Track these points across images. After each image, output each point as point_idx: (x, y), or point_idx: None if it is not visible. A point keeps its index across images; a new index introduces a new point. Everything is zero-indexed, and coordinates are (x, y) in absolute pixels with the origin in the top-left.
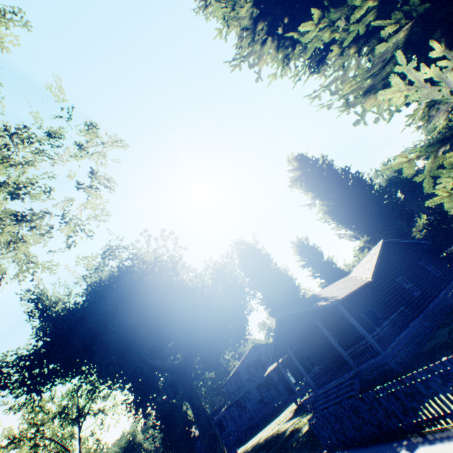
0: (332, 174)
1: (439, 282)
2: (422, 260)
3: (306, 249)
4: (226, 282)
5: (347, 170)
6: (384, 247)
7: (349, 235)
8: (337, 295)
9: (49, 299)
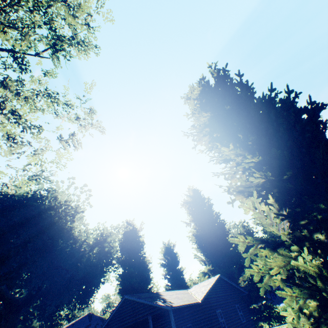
0: (209, 212)
1: (242, 327)
2: (238, 304)
3: (170, 253)
4: (103, 247)
5: (218, 215)
6: (218, 280)
7: (201, 258)
8: (173, 302)
9: None
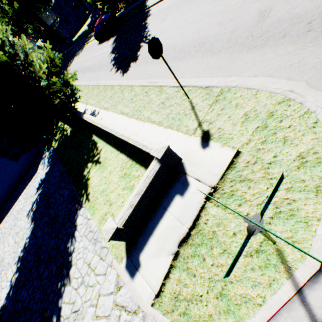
0: None
1: None
2: None
3: None
4: None
5: None
6: None
7: None
8: None
9: None
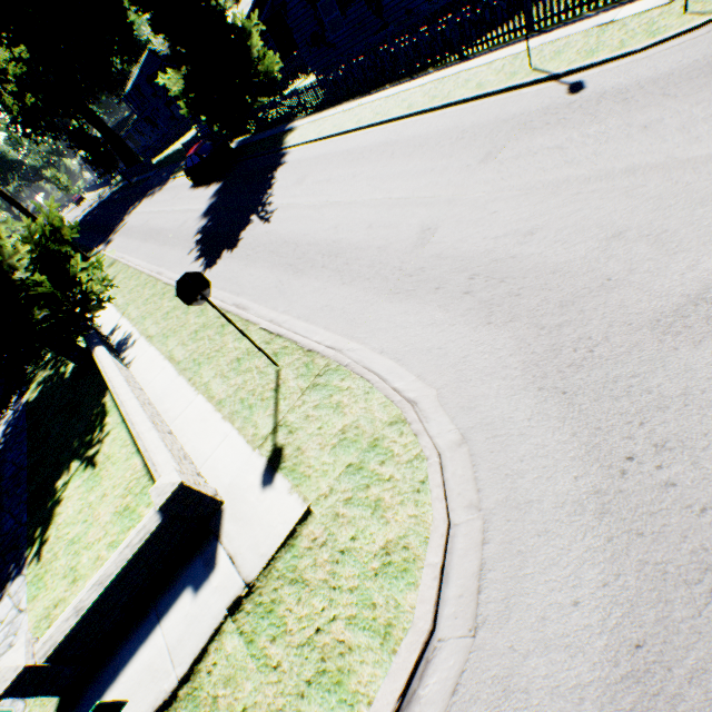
0: None
1: None
2: None
3: None
4: None
5: None
6: None
7: None
8: None
9: None
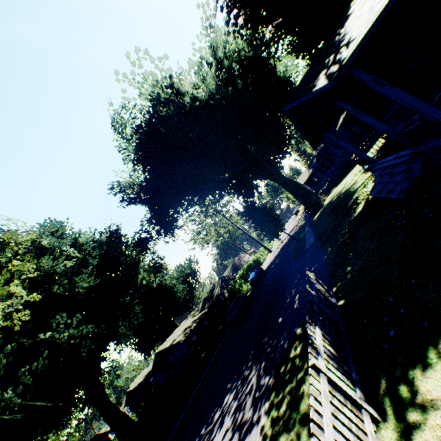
0: None
1: None
2: None
3: None
4: (229, 72)
5: None
6: None
7: None
8: (354, 36)
9: (128, 183)
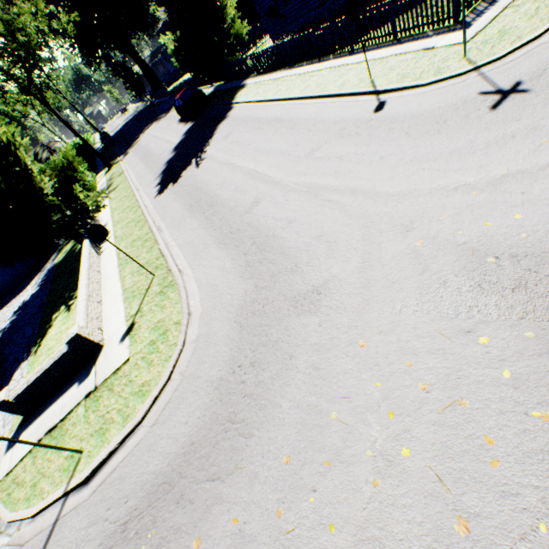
0: None
1: None
2: None
3: None
4: None
5: None
6: None
7: None
8: None
9: None
